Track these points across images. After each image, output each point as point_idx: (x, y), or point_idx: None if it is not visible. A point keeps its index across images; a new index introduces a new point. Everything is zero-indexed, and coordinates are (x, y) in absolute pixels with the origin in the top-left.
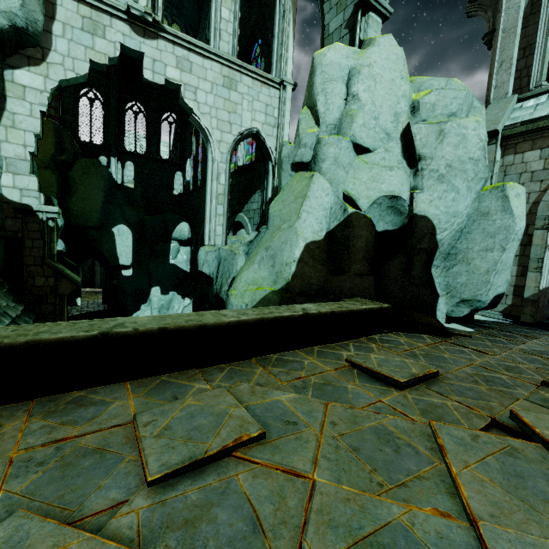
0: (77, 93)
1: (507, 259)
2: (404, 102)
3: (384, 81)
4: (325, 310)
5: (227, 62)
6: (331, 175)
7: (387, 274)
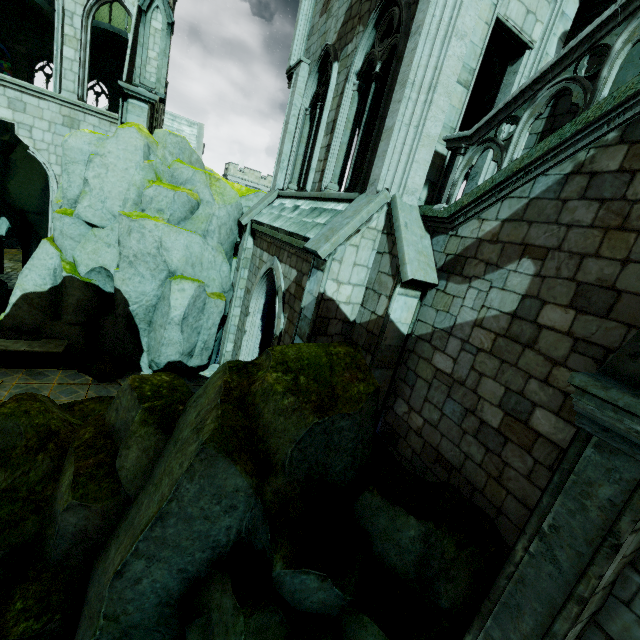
0: (32, 67)
1: (171, 336)
2: (133, 191)
3: (118, 169)
4: None
5: (66, 103)
6: (61, 242)
7: (103, 327)
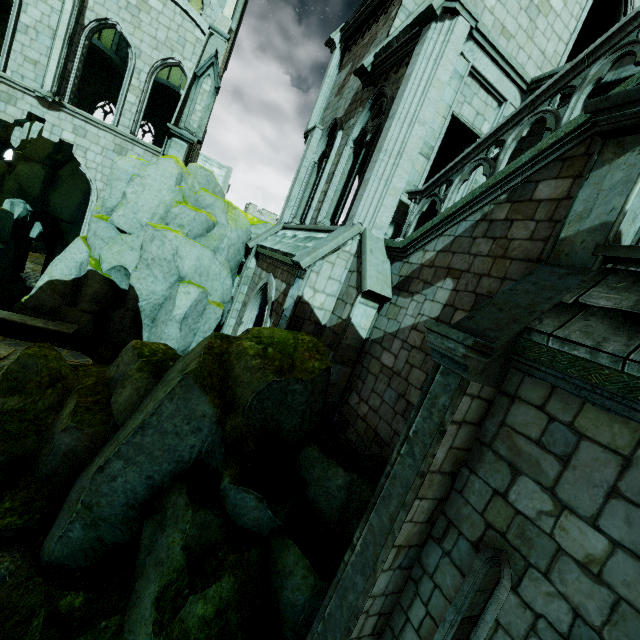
0: (95, 104)
1: (170, 332)
2: (162, 207)
3: (153, 189)
4: (2, 316)
5: (120, 135)
6: (92, 241)
7: (112, 318)
